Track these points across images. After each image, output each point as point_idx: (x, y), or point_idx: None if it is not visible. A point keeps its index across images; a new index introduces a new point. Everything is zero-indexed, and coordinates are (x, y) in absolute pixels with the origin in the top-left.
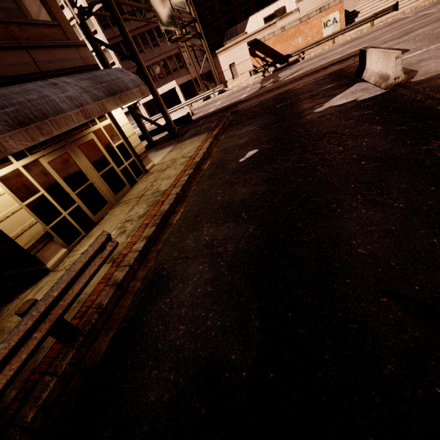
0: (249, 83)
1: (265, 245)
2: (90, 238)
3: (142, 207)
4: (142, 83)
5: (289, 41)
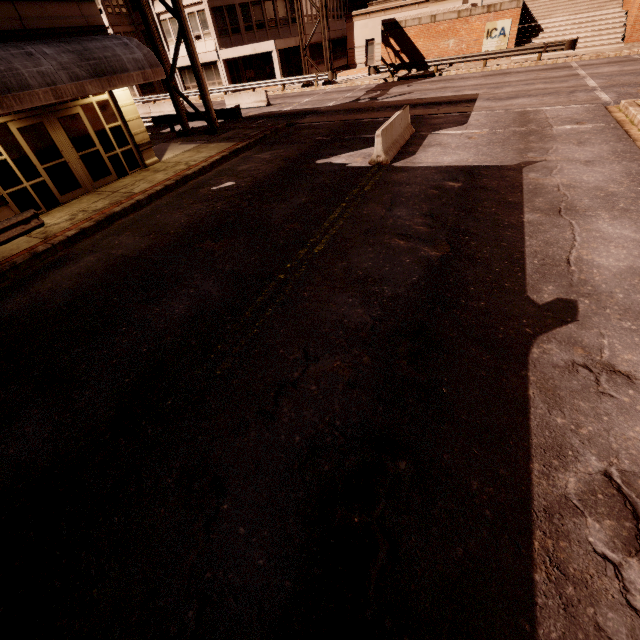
0: (364, 84)
1: (136, 256)
2: (46, 216)
3: (105, 203)
4: (152, 64)
5: (436, 40)
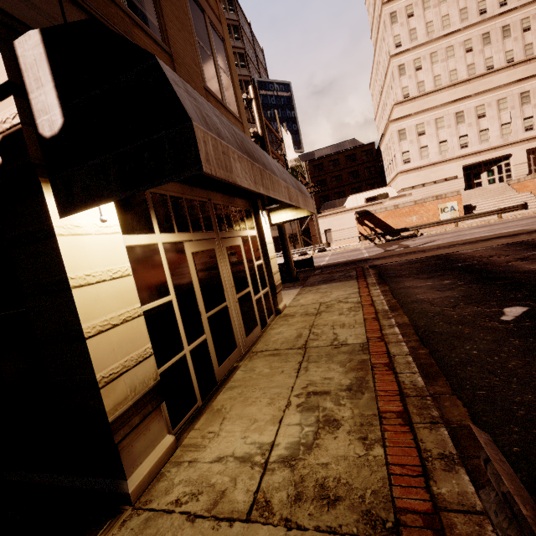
0: (358, 247)
1: None
2: (223, 419)
3: (332, 368)
4: None
5: (402, 218)
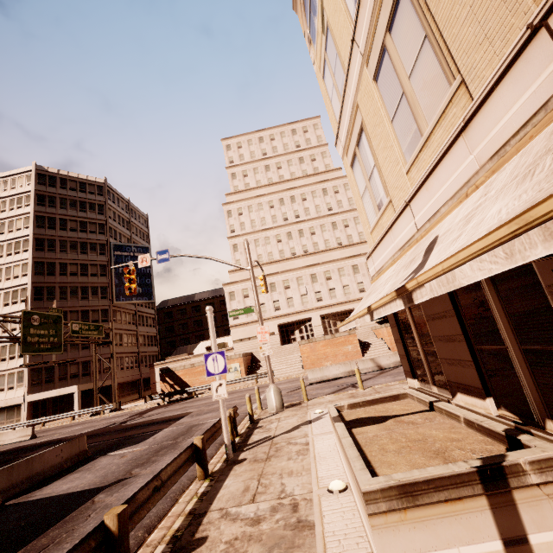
0: (141, 408)
1: None
2: None
3: None
4: None
5: (197, 376)
